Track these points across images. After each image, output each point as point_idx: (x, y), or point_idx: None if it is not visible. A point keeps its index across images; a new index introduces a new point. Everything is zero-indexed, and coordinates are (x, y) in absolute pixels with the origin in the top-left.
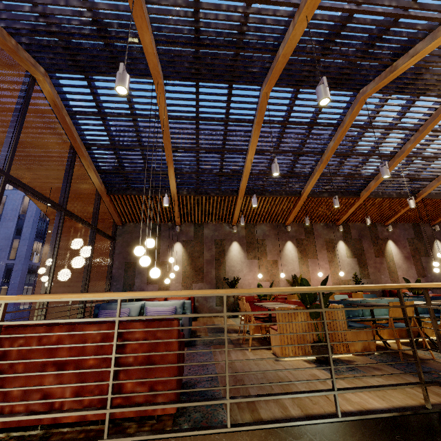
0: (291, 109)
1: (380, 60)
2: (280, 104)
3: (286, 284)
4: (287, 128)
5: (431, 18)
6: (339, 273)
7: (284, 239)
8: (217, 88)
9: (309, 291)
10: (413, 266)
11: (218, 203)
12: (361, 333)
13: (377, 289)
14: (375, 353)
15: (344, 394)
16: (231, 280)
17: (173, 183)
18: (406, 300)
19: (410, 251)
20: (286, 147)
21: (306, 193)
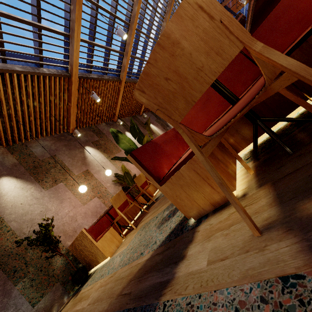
0: None
1: None
2: None
3: (115, 187)
4: None
5: None
6: None
7: (80, 146)
8: None
9: None
10: None
11: None
12: None
13: None
14: None
15: None
16: (37, 233)
17: None
18: None
19: (161, 126)
20: None
21: (75, 67)
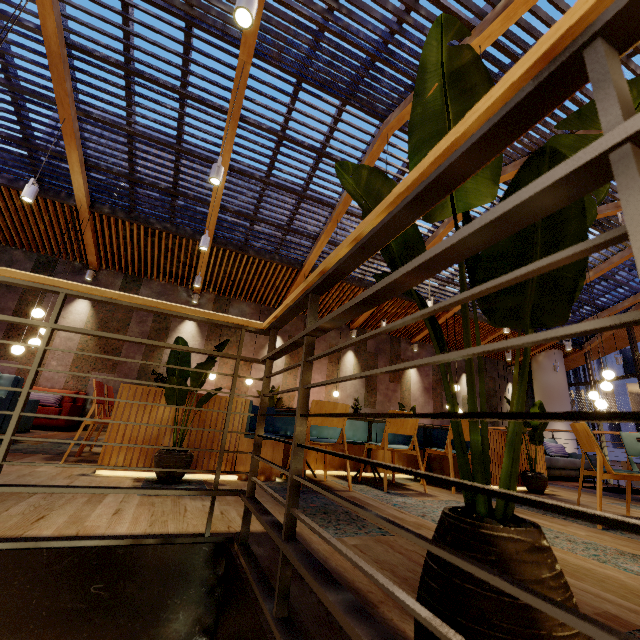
0: (290, 114)
1: (403, 71)
2: (270, 96)
3: (257, 399)
4: (282, 145)
5: (455, 14)
6: (333, 392)
7: None
8: (161, 20)
9: (30, 283)
10: (432, 401)
11: (169, 247)
12: (265, 446)
13: (196, 317)
14: (278, 481)
15: (91, 516)
16: (165, 377)
17: (79, 182)
18: (376, 423)
19: (432, 381)
20: (281, 179)
21: (308, 265)
